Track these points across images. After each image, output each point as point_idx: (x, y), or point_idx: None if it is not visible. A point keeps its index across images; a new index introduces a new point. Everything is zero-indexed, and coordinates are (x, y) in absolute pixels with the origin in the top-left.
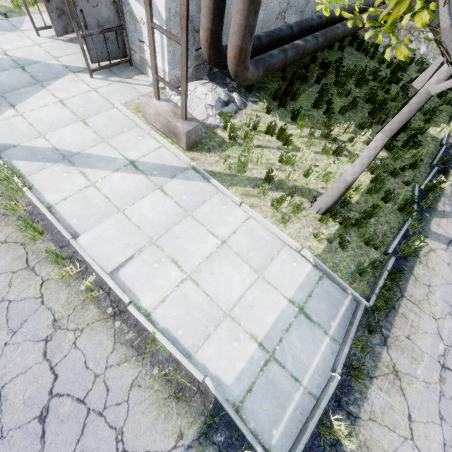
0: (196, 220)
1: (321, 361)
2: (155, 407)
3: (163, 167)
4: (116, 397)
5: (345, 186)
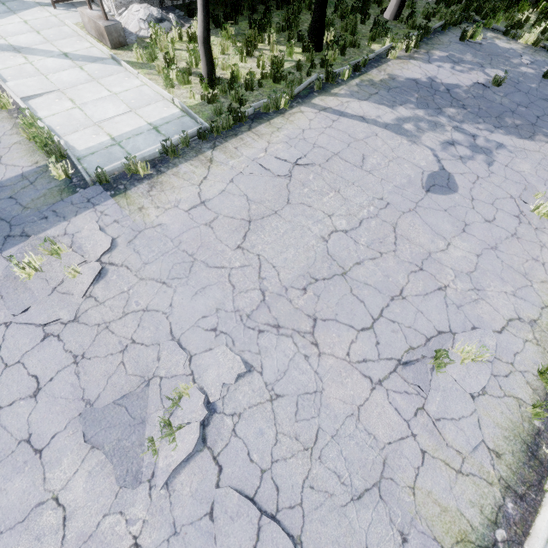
0: (99, 83)
1: (154, 149)
2: (26, 152)
3: (88, 57)
4: (4, 146)
5: (200, 42)
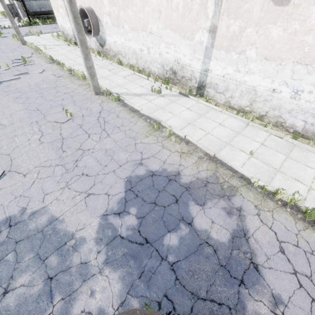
0: None
1: None
2: None
3: None
4: None
5: (27, 16)
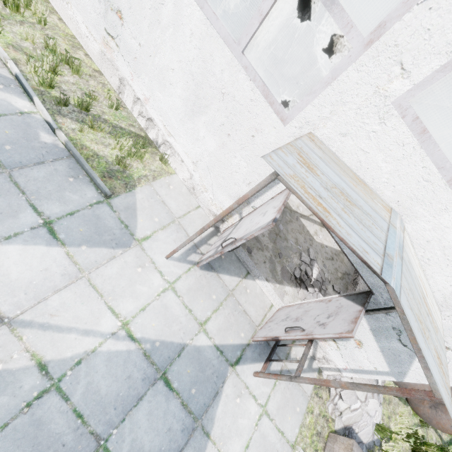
0: None
1: None
2: None
3: None
4: None
5: None
